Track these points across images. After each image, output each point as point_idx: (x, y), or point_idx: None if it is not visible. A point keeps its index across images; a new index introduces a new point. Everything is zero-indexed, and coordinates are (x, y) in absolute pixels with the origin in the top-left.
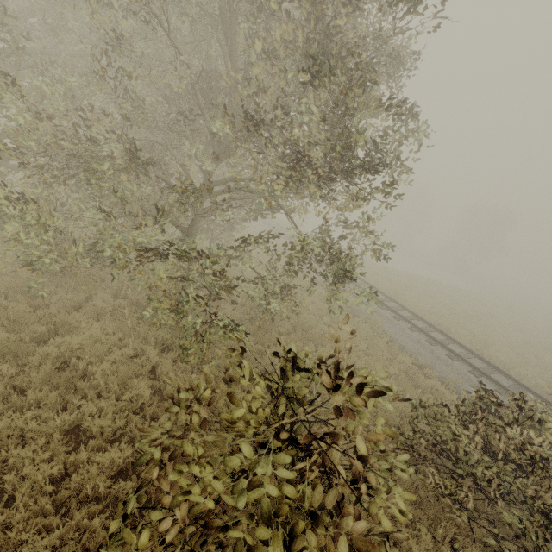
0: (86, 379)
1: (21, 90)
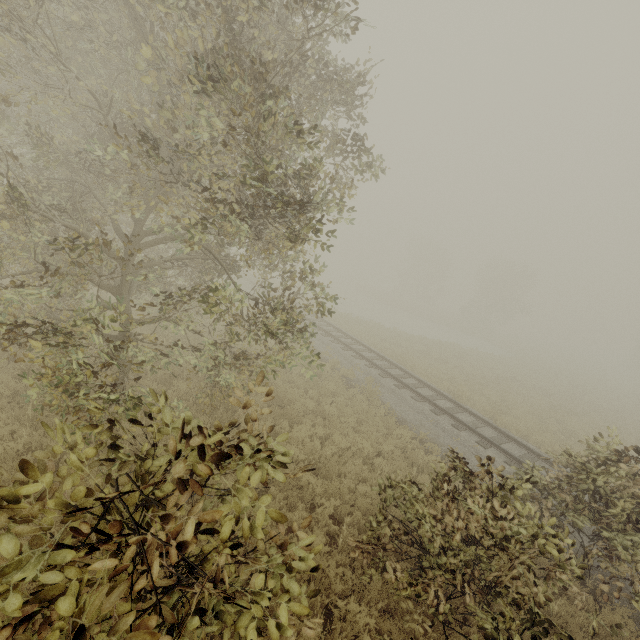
0: None
1: None
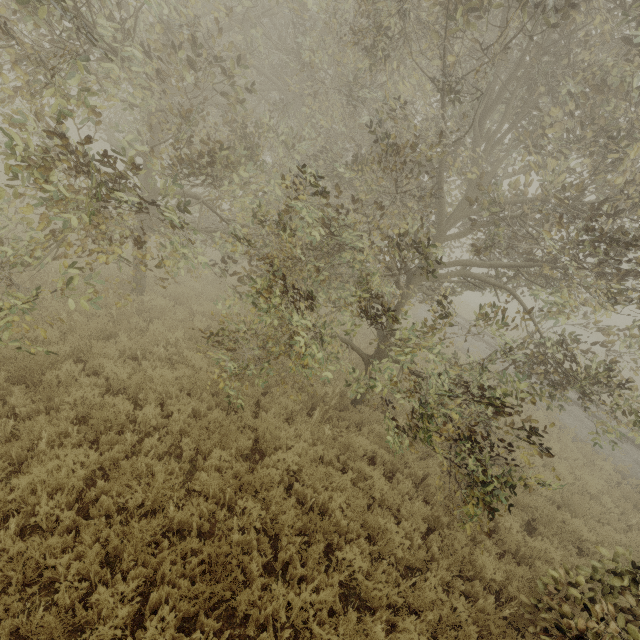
0: (327, 517)
1: (238, 157)
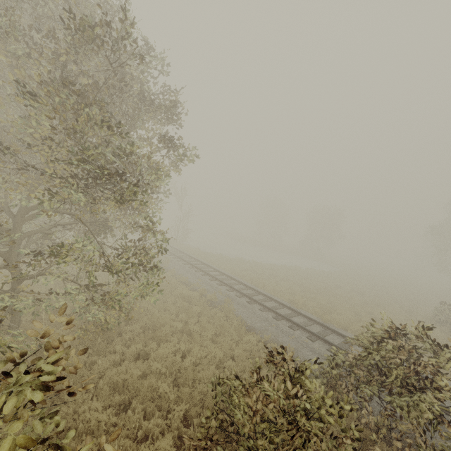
0: None
1: None
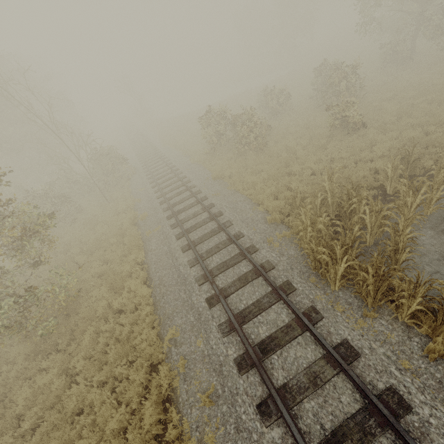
0: None
1: None
